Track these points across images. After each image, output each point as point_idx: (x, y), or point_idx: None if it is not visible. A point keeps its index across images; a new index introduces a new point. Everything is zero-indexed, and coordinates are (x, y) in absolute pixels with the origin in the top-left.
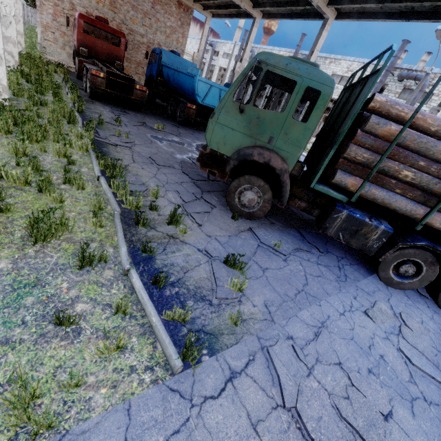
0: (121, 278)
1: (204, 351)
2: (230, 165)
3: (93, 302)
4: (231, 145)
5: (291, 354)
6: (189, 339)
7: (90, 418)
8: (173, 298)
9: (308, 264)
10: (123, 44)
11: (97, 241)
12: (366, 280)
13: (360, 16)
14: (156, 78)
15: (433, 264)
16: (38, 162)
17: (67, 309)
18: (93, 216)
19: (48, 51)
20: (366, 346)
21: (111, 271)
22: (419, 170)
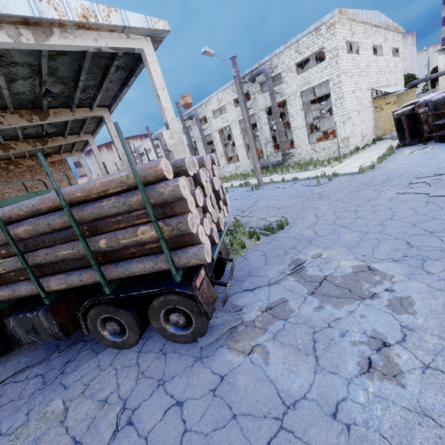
0: None
1: None
2: None
3: None
4: None
5: None
6: None
7: None
8: None
9: (15, 387)
10: None
11: None
12: (92, 361)
13: (114, 101)
14: None
15: (118, 311)
16: None
17: None
18: None
19: None
20: None
21: None
22: (12, 256)
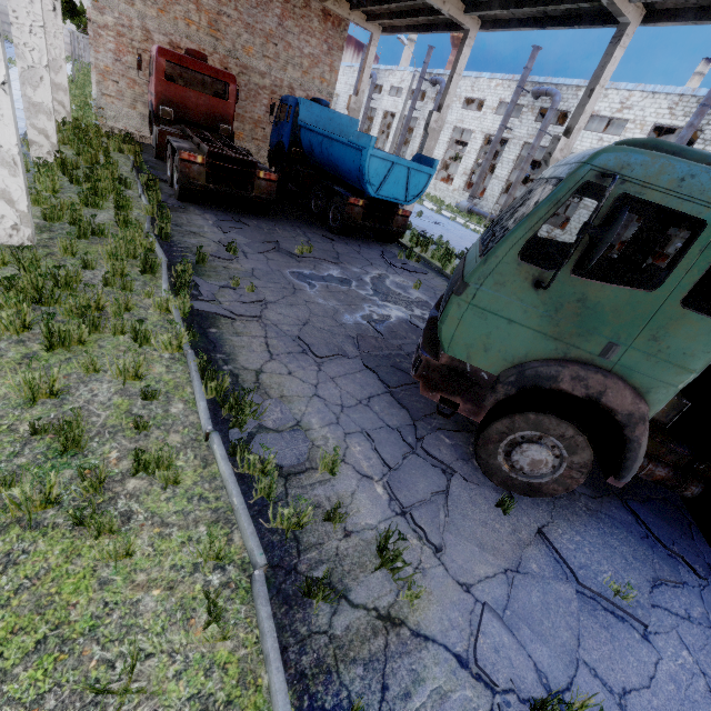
0: None
1: None
2: (497, 393)
3: None
4: (503, 353)
5: None
6: None
7: None
8: None
9: (695, 635)
10: (233, 94)
11: (219, 710)
12: None
13: (700, 14)
14: (289, 149)
15: None
16: (77, 420)
17: None
18: (203, 595)
19: (109, 113)
20: None
21: None
22: None
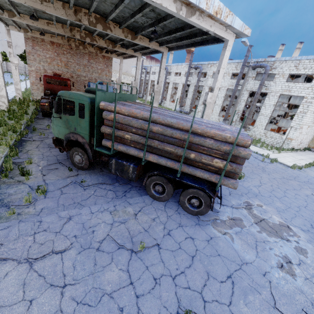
0: None
1: None
2: (64, 143)
3: None
4: (62, 134)
5: (30, 227)
6: None
7: None
8: None
9: (101, 190)
10: (69, 84)
11: None
12: (139, 197)
13: (177, 48)
14: None
15: (167, 184)
16: None
17: None
18: None
19: (35, 94)
20: (88, 227)
21: None
22: (135, 133)
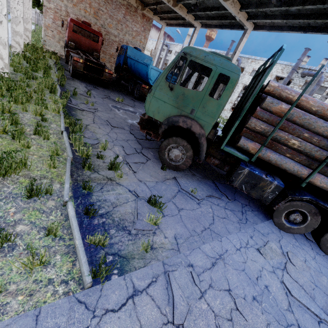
0: (60, 207)
1: (115, 271)
2: (162, 128)
3: (32, 225)
4: (163, 114)
5: (188, 279)
6: (101, 260)
7: (2, 320)
8: (99, 226)
9: (217, 208)
10: (100, 41)
11: (48, 178)
12: (263, 224)
13: (270, 28)
14: (122, 66)
15: (315, 215)
16: (17, 117)
17: (3, 228)
18: (50, 159)
19: (47, 43)
20: (254, 277)
21: (54, 202)
22: (304, 140)
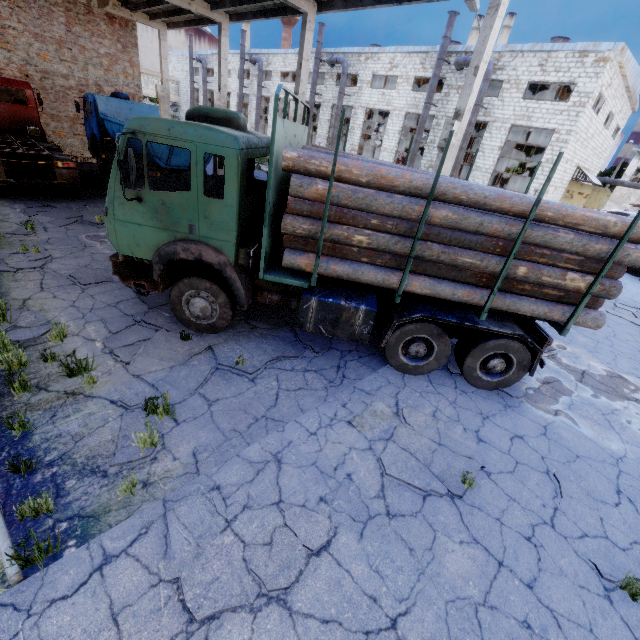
0: None
1: (72, 542)
2: (156, 271)
3: None
4: (147, 245)
5: (206, 510)
6: (34, 536)
7: None
8: (44, 484)
9: (289, 375)
10: (31, 99)
11: None
12: (375, 375)
13: (344, 4)
14: (101, 139)
15: (441, 337)
16: None
17: None
18: None
19: None
20: (331, 468)
21: None
22: (376, 230)
